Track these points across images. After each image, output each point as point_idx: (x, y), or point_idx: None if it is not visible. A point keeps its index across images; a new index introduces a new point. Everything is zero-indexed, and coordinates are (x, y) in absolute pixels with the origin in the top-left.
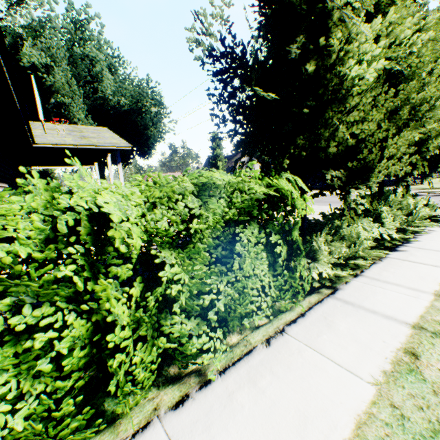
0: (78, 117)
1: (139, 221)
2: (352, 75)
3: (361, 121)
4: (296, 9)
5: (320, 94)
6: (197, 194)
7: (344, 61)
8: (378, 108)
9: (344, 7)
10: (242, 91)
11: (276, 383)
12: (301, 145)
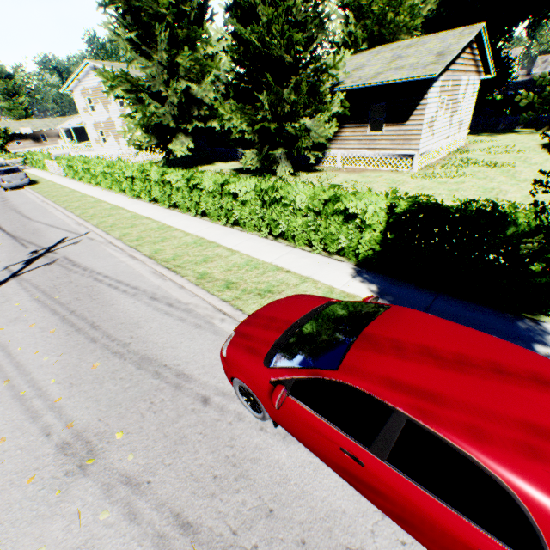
0: None
1: None
2: None
3: None
4: None
5: None
6: None
7: None
8: None
9: None
10: None
11: None
12: None
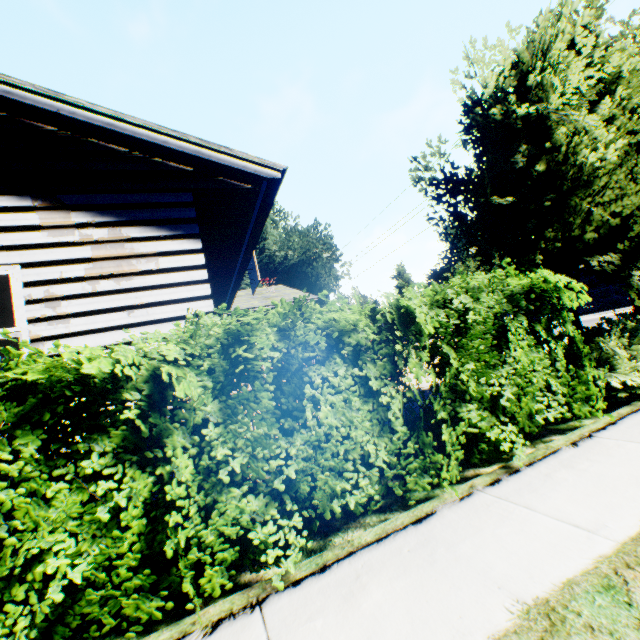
0: (245, 282)
1: (427, 315)
2: (589, 163)
3: (620, 198)
4: (512, 128)
5: (558, 186)
6: (464, 293)
7: (576, 152)
8: (638, 180)
9: (560, 108)
10: (465, 205)
11: (598, 465)
12: (551, 237)
